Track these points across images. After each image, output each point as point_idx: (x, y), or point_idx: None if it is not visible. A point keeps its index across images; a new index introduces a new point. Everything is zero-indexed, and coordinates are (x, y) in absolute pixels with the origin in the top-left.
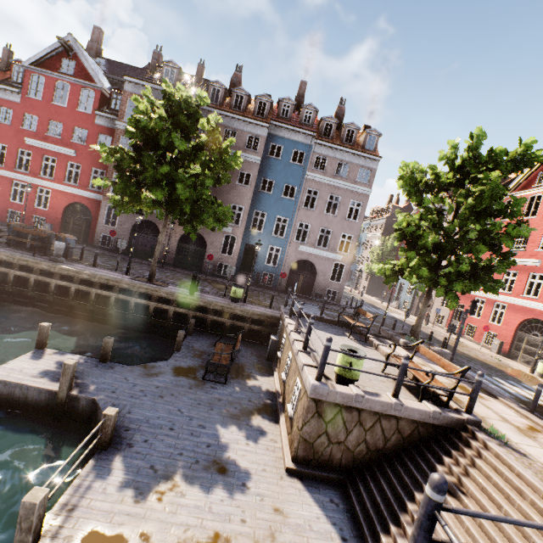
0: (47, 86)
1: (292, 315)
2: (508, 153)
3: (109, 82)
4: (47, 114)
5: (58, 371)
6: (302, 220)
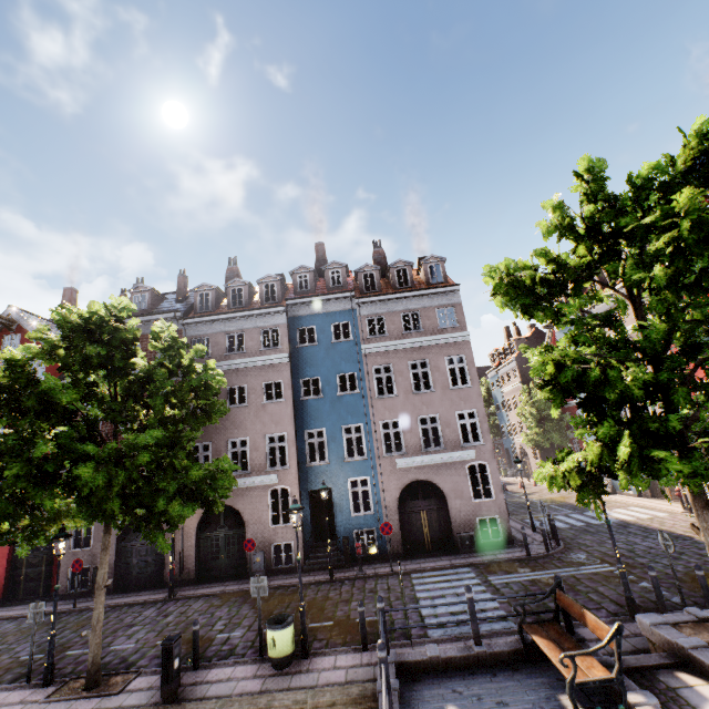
0: None
1: (408, 673)
2: (675, 161)
3: None
4: None
5: None
6: (383, 417)
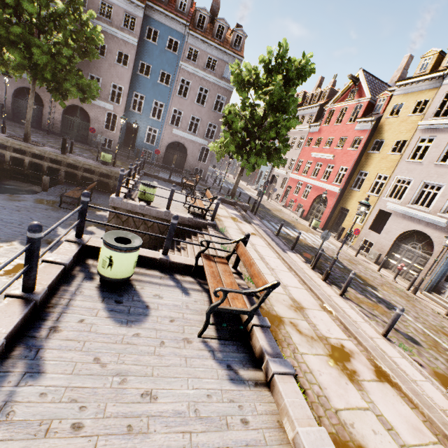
0: None
1: (147, 176)
2: (295, 63)
3: None
4: None
5: None
6: (176, 106)
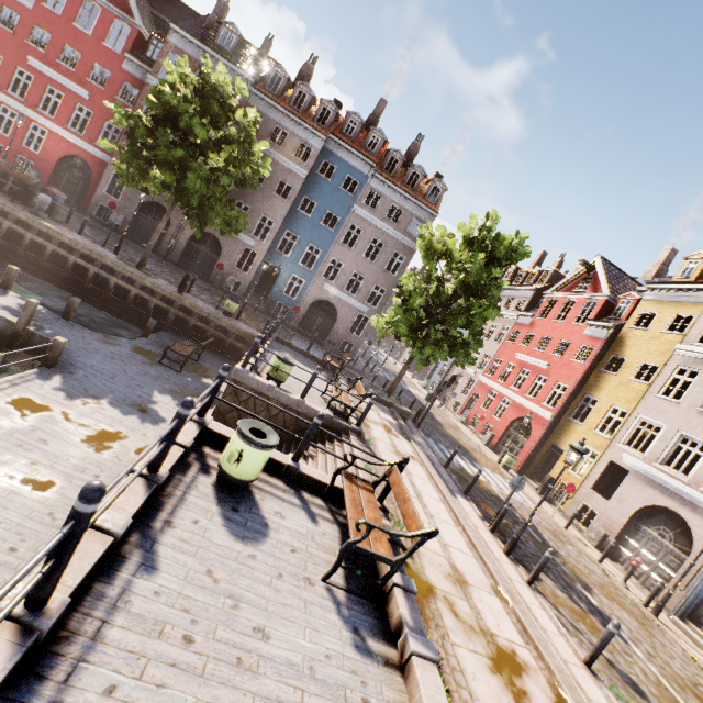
0: (71, 0)
1: (278, 342)
2: (504, 242)
3: (154, 20)
4: (64, 37)
5: (19, 310)
6: (336, 256)
